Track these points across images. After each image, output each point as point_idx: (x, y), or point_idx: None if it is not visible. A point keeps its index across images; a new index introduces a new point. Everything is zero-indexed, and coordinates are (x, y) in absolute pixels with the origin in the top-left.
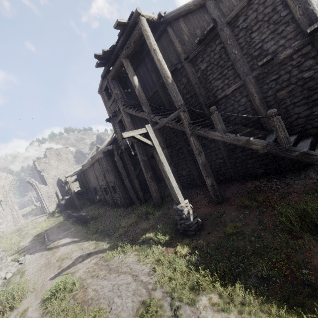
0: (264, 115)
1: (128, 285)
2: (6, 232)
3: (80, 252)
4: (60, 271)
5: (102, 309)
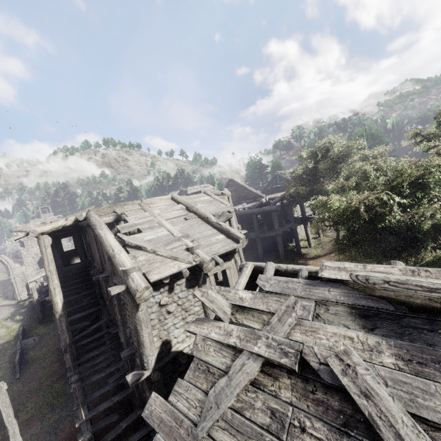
0: (135, 389)
1: None
2: None
3: None
4: None
5: None
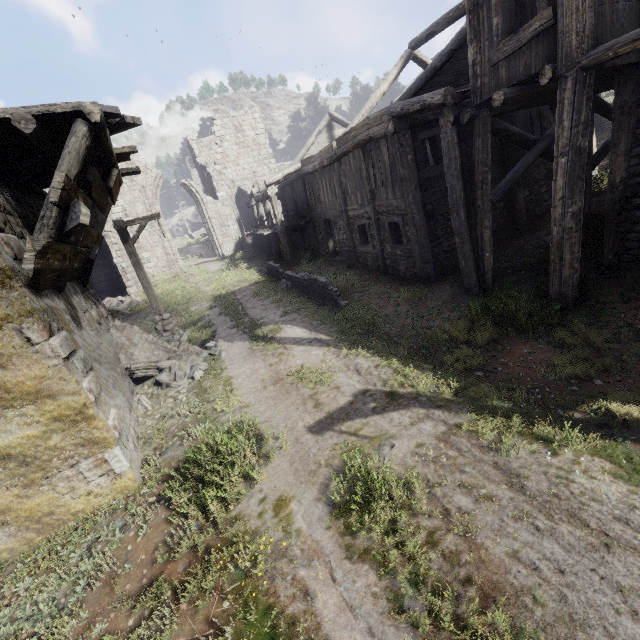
0: None
1: None
2: (158, 277)
3: (357, 379)
4: (327, 415)
5: None
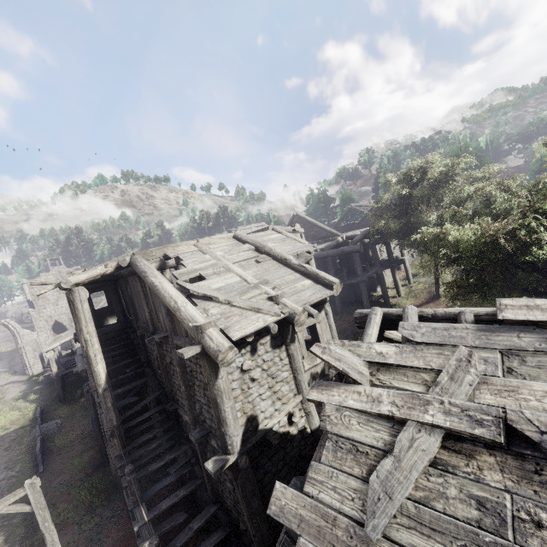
0: (206, 480)
1: None
2: None
3: None
4: None
5: None
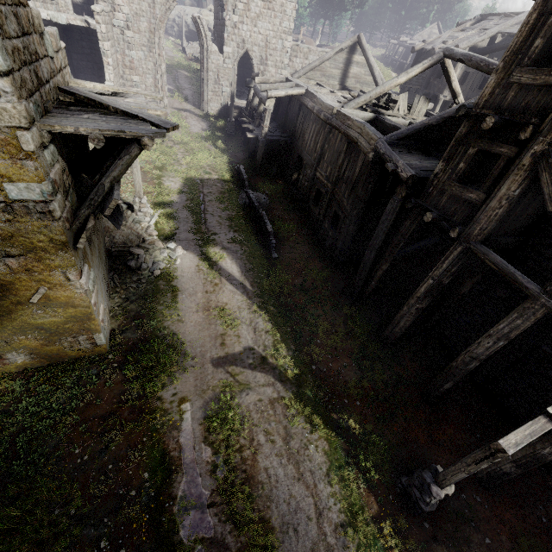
0: None
1: (309, 524)
2: None
3: (252, 337)
4: (225, 356)
5: (274, 528)
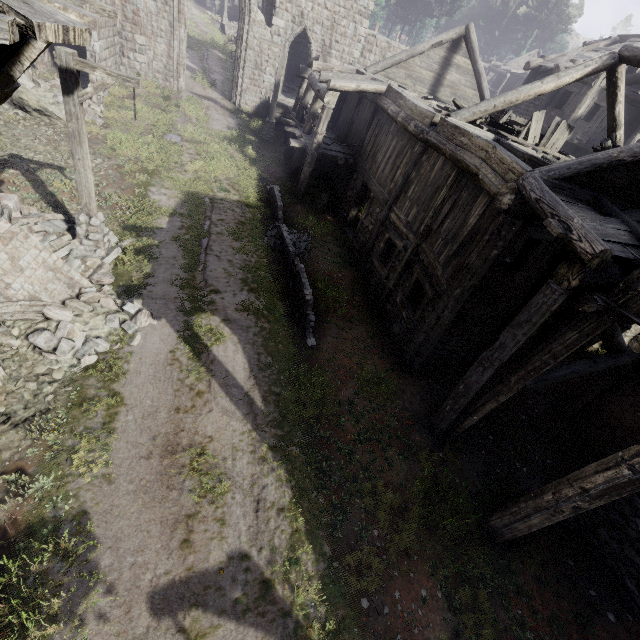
0: None
1: None
2: (145, 80)
3: (249, 525)
4: (183, 579)
5: None
